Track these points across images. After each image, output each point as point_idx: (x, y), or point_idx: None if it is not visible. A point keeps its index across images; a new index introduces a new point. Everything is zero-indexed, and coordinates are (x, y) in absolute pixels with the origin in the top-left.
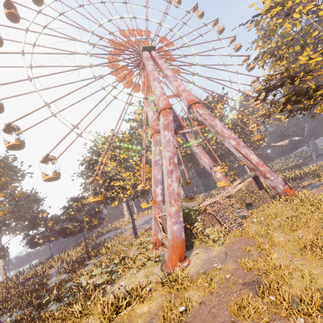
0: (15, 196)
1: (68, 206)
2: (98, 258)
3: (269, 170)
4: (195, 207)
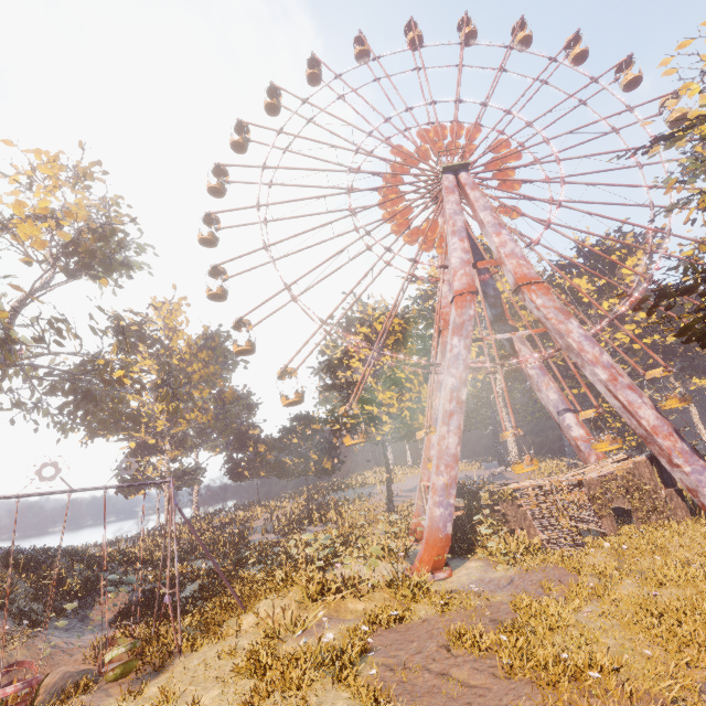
0: (224, 396)
1: (290, 428)
2: (322, 526)
3: (682, 450)
4: (491, 487)
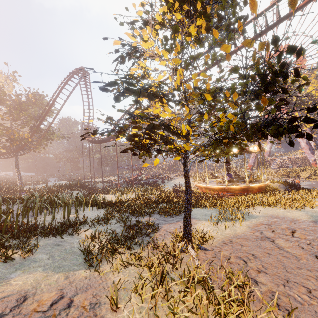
0: None
1: None
2: None
3: (307, 152)
4: (268, 158)
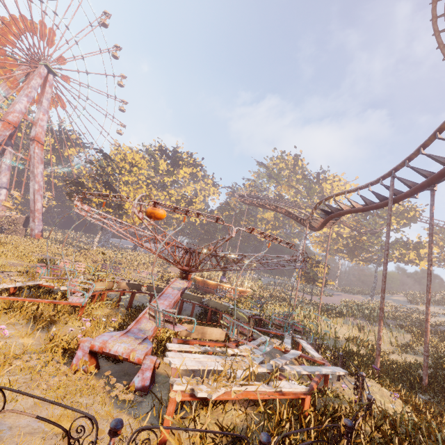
0: None
1: None
2: None
3: (40, 218)
4: None
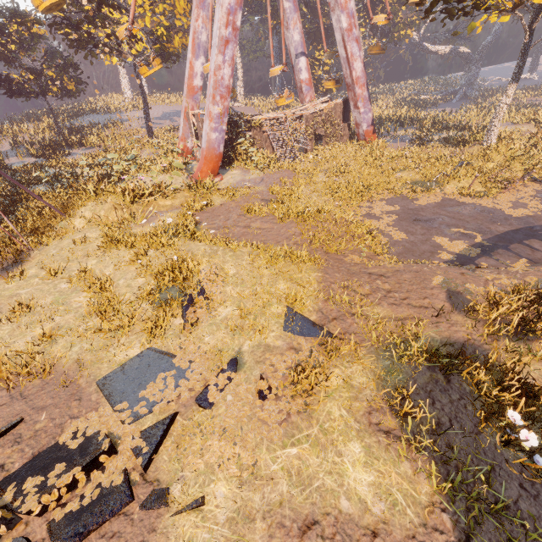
0: None
1: None
2: (86, 149)
3: (365, 97)
4: (248, 117)
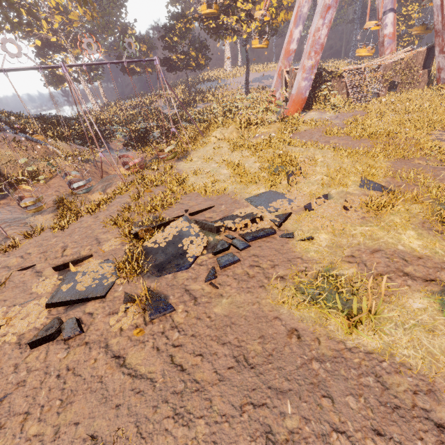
0: None
1: (170, 27)
2: (204, 104)
3: None
4: (331, 69)
